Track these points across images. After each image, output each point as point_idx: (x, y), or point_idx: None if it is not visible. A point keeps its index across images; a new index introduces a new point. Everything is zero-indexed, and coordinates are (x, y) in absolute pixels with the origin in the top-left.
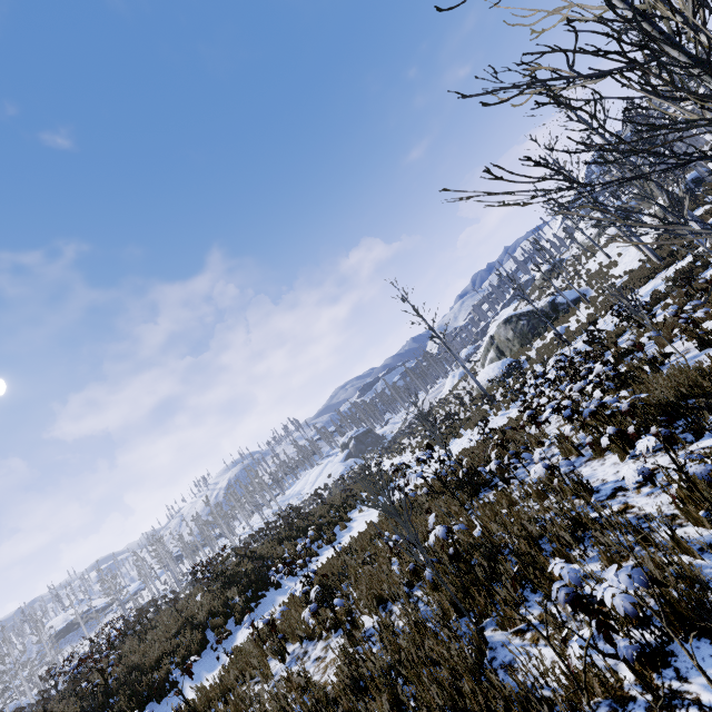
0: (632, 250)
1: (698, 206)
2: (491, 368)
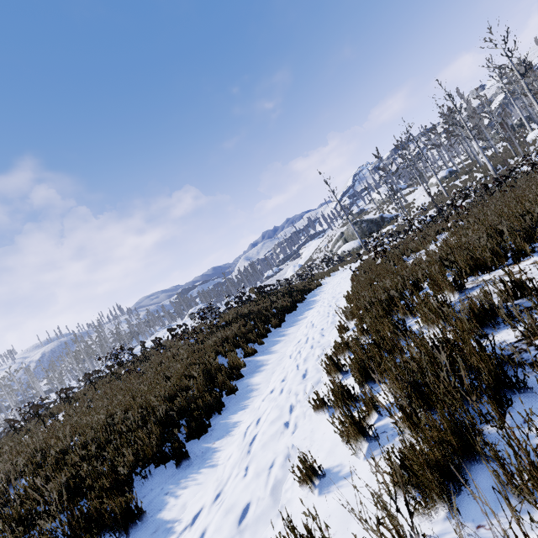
0: (422, 198)
1: (456, 180)
2: (352, 242)
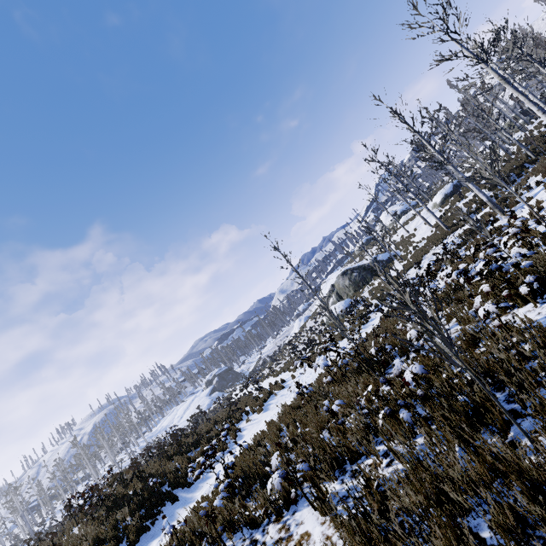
0: (423, 227)
1: (462, 199)
2: (337, 306)
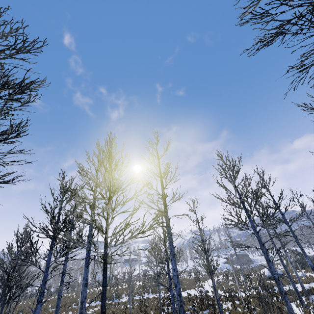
0: None
1: None
2: (266, 270)
